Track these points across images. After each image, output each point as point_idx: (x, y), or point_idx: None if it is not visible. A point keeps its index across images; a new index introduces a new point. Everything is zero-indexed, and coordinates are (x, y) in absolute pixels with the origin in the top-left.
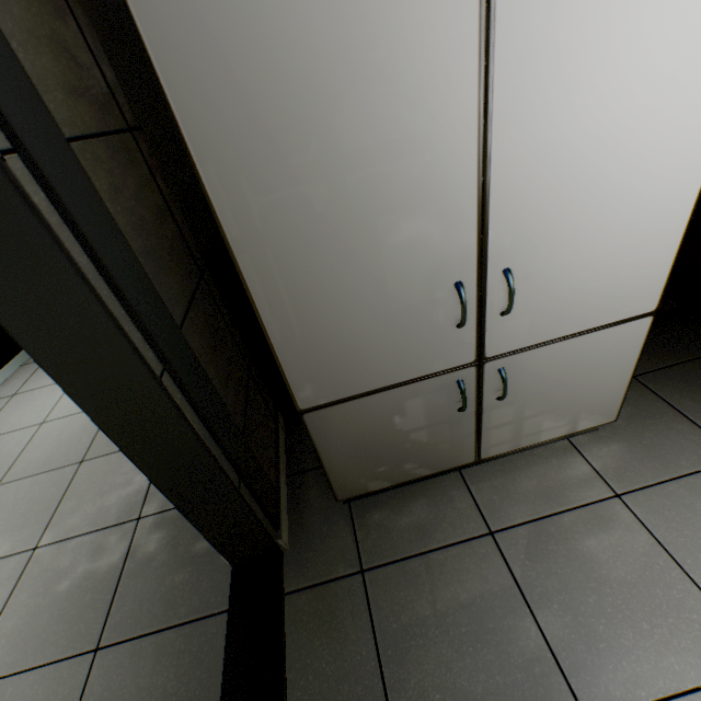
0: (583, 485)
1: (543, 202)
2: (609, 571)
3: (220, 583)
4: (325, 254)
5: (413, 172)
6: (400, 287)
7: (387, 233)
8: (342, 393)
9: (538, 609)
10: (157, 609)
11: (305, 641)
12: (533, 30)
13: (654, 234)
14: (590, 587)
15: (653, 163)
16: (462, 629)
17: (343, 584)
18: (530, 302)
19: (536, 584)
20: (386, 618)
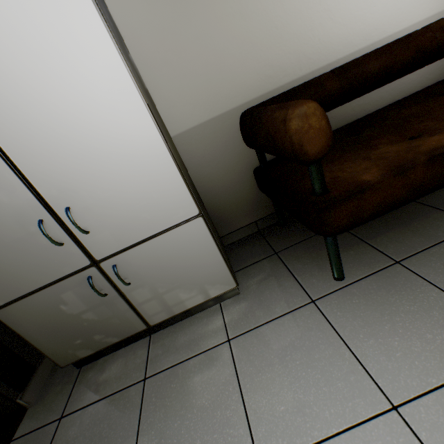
0: (213, 335)
1: (61, 168)
2: (197, 399)
3: None
4: None
5: None
6: (3, 229)
7: None
8: (11, 296)
9: (142, 436)
10: None
11: None
12: None
13: (156, 171)
14: (180, 414)
15: (118, 135)
16: None
17: (46, 429)
18: (102, 223)
19: (150, 415)
20: None
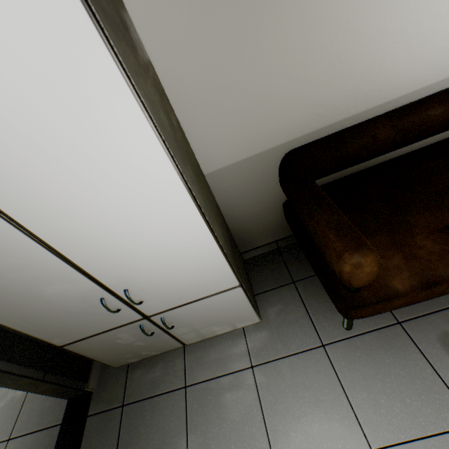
0: (238, 359)
1: (121, 267)
2: (230, 414)
3: (63, 407)
4: (16, 303)
5: (34, 273)
6: (70, 304)
7: (42, 292)
8: (77, 338)
9: (190, 433)
10: (35, 420)
11: (90, 442)
12: (48, 222)
13: (207, 263)
14: (218, 423)
15: (175, 243)
16: (155, 441)
17: (113, 412)
18: (154, 296)
19: (194, 419)
20: (125, 433)
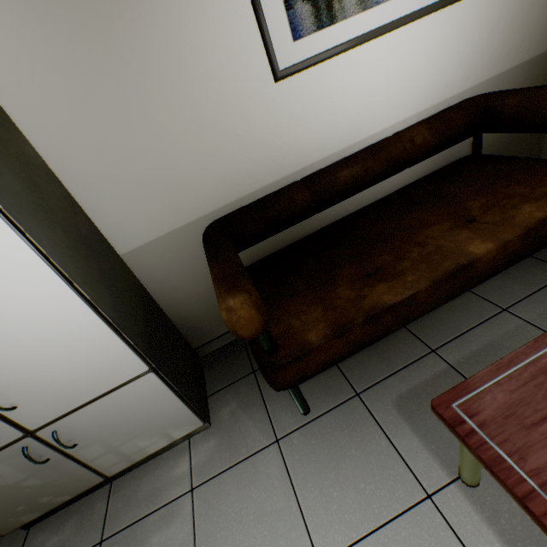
0: (177, 483)
1: None
2: None
3: None
4: None
5: None
6: None
7: None
8: None
9: None
10: None
11: None
12: None
13: (91, 340)
14: None
15: (38, 315)
16: None
17: None
18: (32, 396)
19: None
20: None
